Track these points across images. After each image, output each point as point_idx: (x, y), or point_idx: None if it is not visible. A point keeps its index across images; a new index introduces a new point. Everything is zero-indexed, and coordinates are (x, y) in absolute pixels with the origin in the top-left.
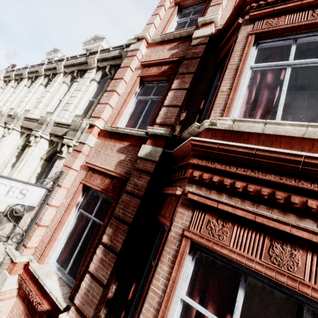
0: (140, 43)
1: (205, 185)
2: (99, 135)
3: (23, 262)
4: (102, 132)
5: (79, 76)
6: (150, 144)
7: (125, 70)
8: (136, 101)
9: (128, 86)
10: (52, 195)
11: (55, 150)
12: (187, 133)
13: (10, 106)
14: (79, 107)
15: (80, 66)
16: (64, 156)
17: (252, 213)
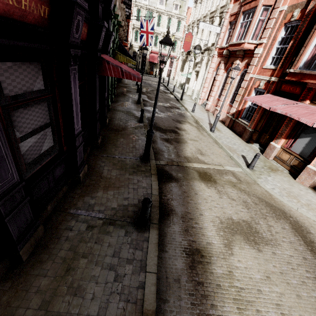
0: None
1: None
2: (233, 3)
3: (217, 48)
4: (234, 1)
5: None
6: None
7: None
8: None
9: None
10: (222, 29)
11: (221, 19)
12: None
13: (201, 14)
14: None
15: None
16: (224, 16)
17: (249, 0)
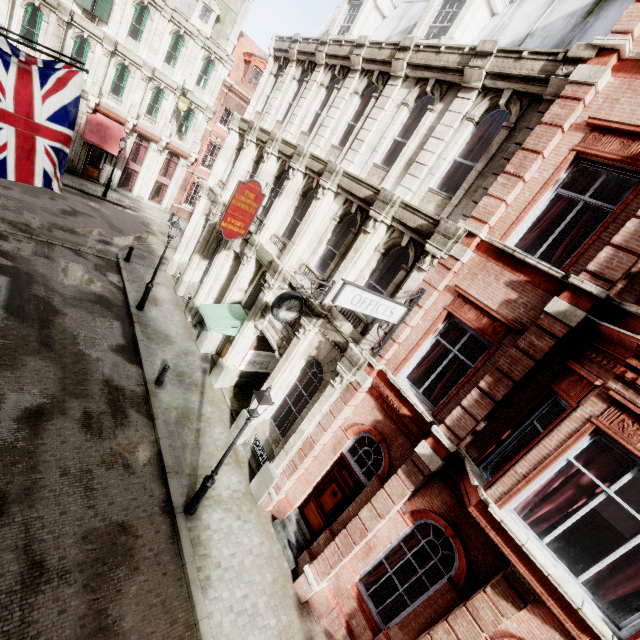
0: (602, 68)
1: (635, 389)
2: (476, 248)
3: (377, 369)
4: (483, 245)
5: (439, 99)
6: (566, 299)
7: (550, 134)
8: (552, 197)
9: (546, 167)
10: (411, 314)
11: (396, 243)
12: (635, 312)
13: (301, 127)
14: (437, 173)
15: (443, 74)
16: (427, 271)
17: None
